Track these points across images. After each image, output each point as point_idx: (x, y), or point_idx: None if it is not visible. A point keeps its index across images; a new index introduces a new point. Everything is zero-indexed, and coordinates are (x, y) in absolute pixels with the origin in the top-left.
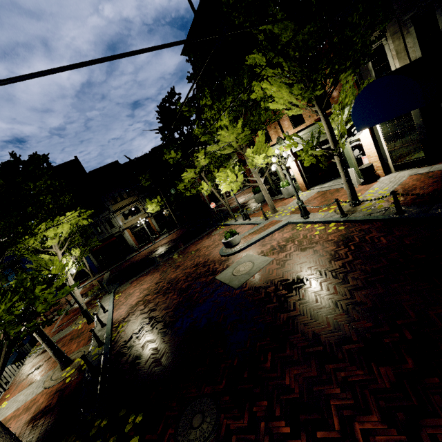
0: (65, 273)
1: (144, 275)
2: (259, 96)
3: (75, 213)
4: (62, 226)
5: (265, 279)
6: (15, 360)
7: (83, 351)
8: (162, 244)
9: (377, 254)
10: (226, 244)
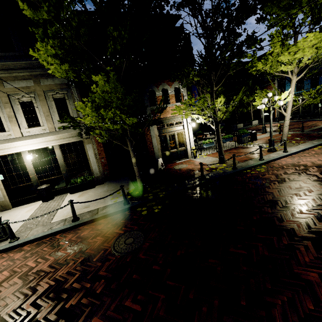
0: (288, 101)
1: None
2: None
3: (321, 33)
4: (303, 51)
5: None
6: (233, 142)
7: (232, 163)
8: None
9: None
10: None
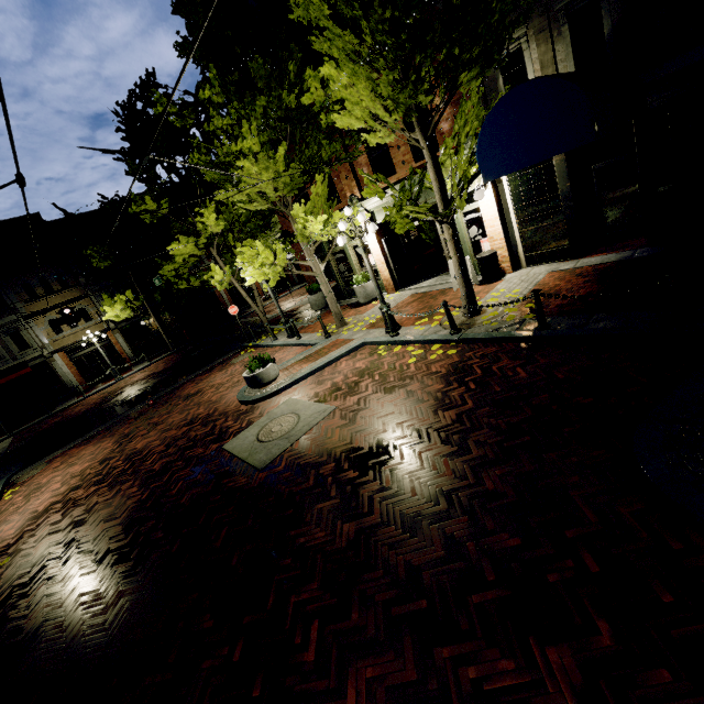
0: None
1: (82, 443)
2: (317, 100)
3: None
4: None
5: (318, 448)
6: None
7: None
8: (134, 382)
9: (514, 397)
10: (250, 381)
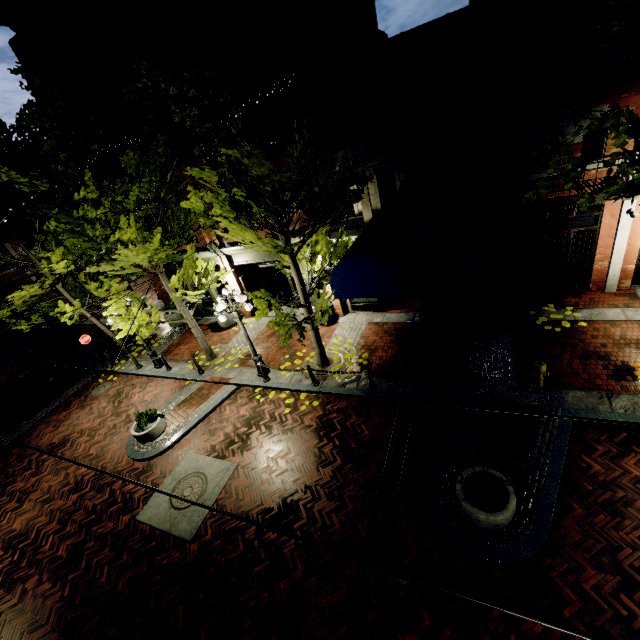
0: None
1: None
2: (197, 208)
3: None
4: None
5: (236, 511)
6: None
7: None
8: None
9: (365, 454)
10: (141, 439)
